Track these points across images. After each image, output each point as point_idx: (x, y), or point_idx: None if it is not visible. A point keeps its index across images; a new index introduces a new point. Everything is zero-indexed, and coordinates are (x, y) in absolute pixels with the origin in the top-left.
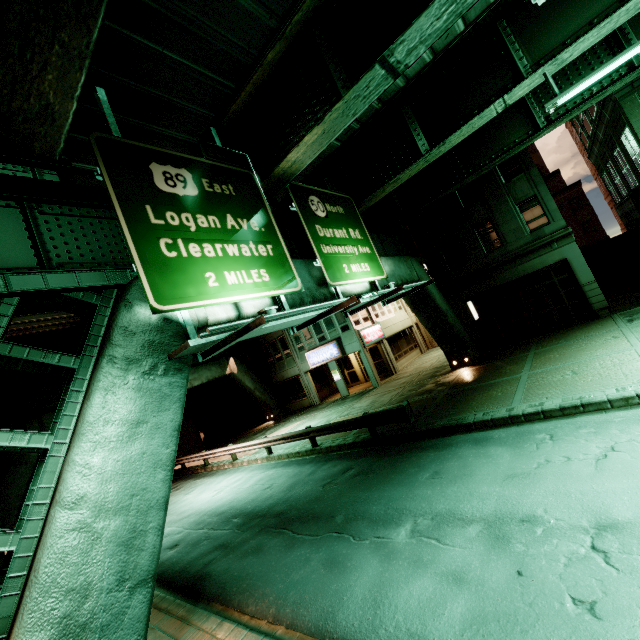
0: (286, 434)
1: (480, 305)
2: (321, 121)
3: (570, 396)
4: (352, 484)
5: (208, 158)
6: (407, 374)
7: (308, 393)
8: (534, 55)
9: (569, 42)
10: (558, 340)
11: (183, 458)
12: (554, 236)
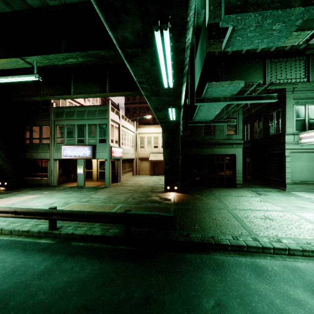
0: (21, 208)
1: (183, 161)
2: None
3: (297, 239)
4: None
5: None
6: (129, 185)
7: (50, 175)
8: None
9: None
10: (225, 193)
11: None
12: (236, 141)
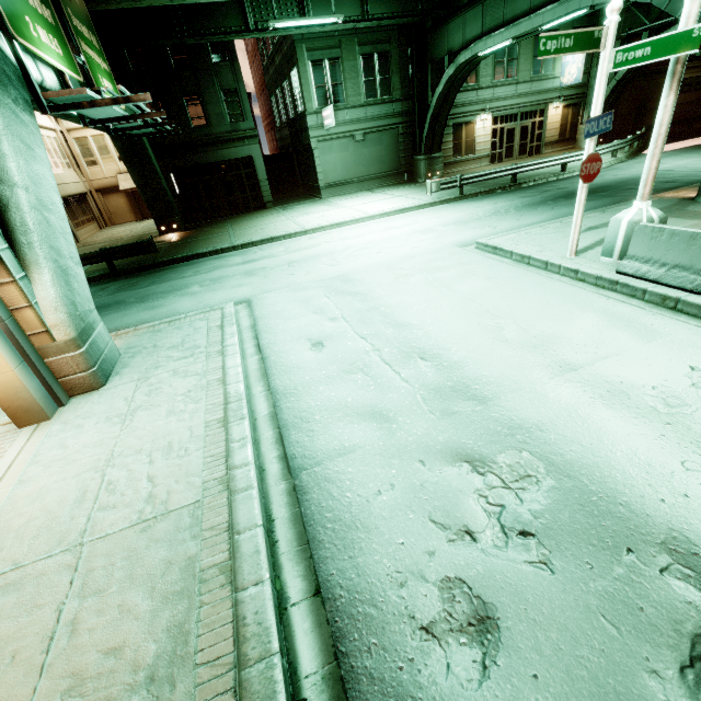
0: None
1: (181, 181)
2: None
3: (265, 236)
4: (122, 291)
5: None
6: (100, 242)
7: None
8: None
9: None
10: (245, 218)
11: None
12: (247, 134)
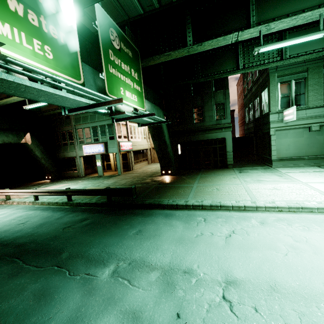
0: (51, 190)
1: (183, 148)
2: None
3: (215, 200)
4: (84, 230)
5: None
6: (138, 172)
7: (78, 169)
8: (259, 17)
9: (276, 20)
10: (211, 173)
11: None
12: (224, 125)
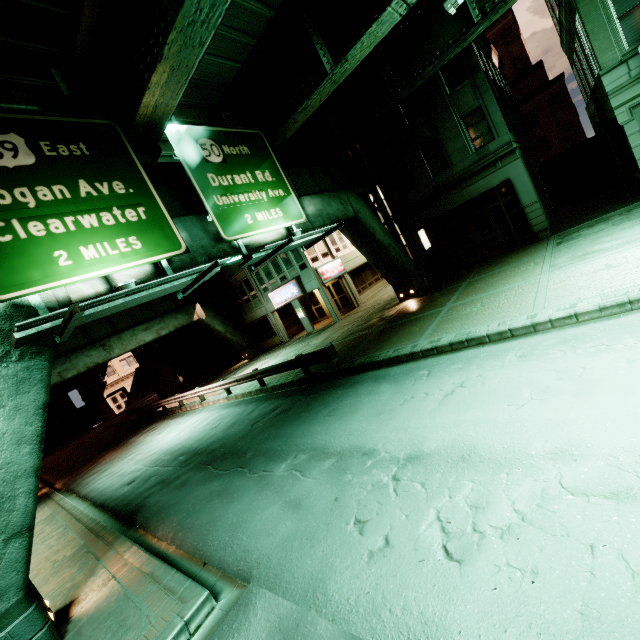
0: (238, 377)
1: (433, 233)
2: (161, 57)
3: (463, 331)
4: (272, 422)
5: (47, 114)
6: (366, 307)
7: (277, 332)
8: None
9: None
10: (494, 267)
11: (161, 401)
12: (498, 154)
